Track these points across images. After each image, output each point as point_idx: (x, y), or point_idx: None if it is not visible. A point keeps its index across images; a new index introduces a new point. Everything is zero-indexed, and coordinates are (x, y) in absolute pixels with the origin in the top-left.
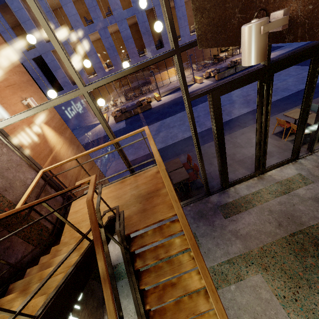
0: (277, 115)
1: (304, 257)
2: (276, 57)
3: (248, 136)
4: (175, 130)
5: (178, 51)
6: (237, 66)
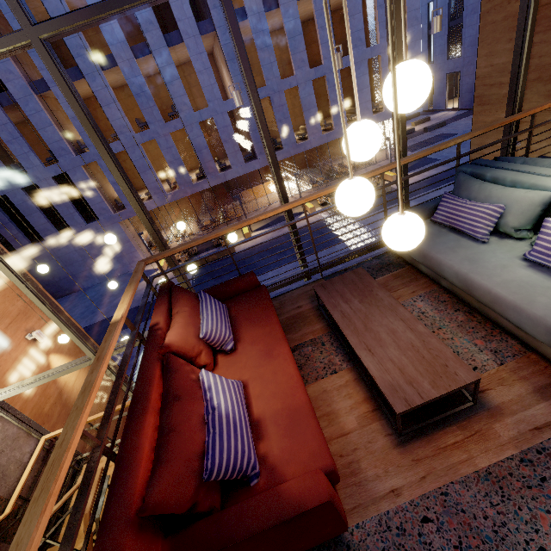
0: None
1: None
2: (422, 181)
3: None
4: None
5: None
6: None
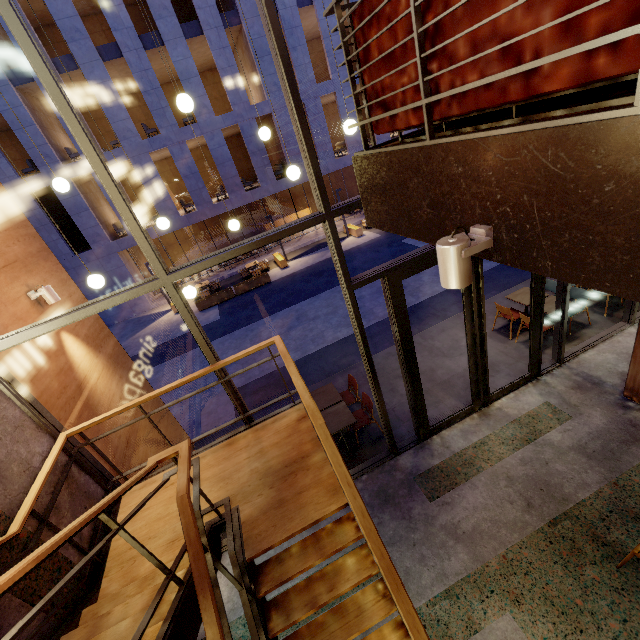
0: (496, 297)
1: (579, 566)
2: None
3: (453, 335)
4: (319, 325)
5: (330, 216)
6: None
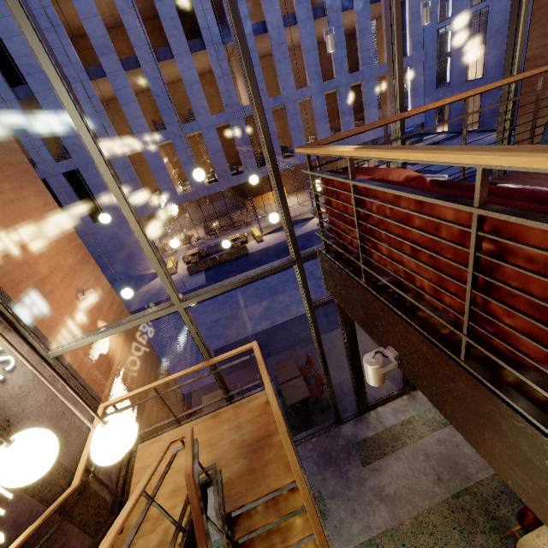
0: None
1: (472, 533)
2: None
3: None
4: (286, 299)
5: (299, 261)
6: None
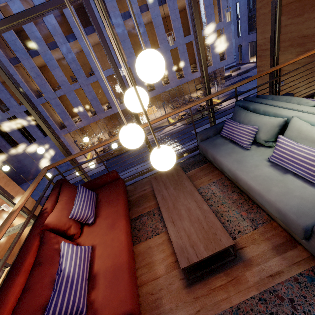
0: None
1: None
2: None
3: None
4: None
5: None
6: (204, 111)
